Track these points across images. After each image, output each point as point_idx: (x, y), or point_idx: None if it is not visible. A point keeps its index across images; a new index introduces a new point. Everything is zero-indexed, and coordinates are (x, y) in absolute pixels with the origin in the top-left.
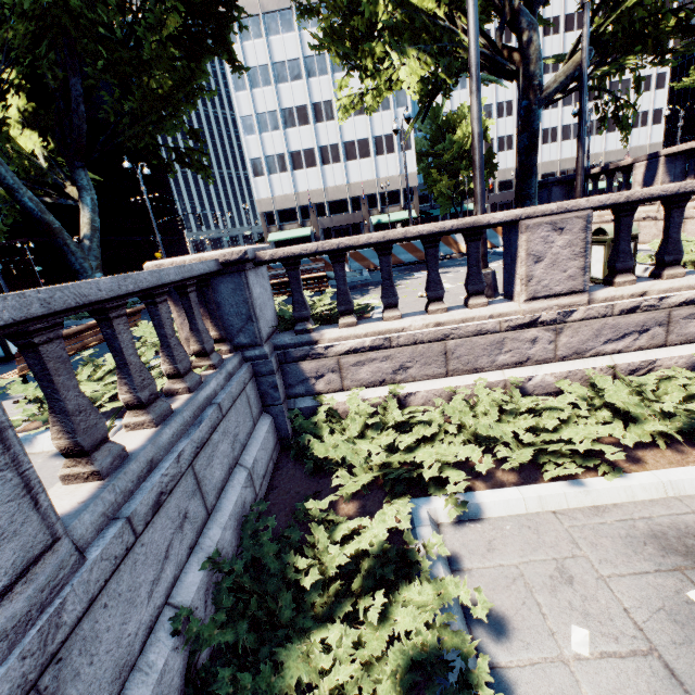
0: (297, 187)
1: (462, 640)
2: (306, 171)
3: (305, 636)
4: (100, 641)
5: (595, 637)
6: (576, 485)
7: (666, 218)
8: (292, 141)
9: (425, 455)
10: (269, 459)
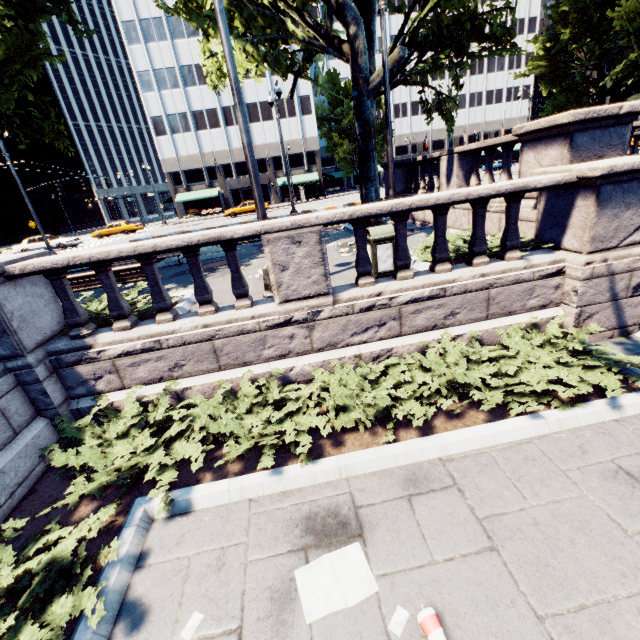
0: (202, 147)
1: None
2: (210, 131)
3: None
4: None
5: (205, 621)
6: (275, 474)
7: (395, 229)
8: (194, 100)
9: (157, 456)
10: (37, 463)
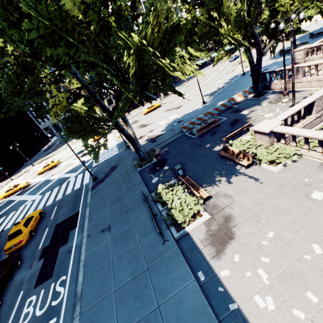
0: None
1: None
2: None
3: None
4: None
5: None
6: None
7: None
8: None
9: None
10: None
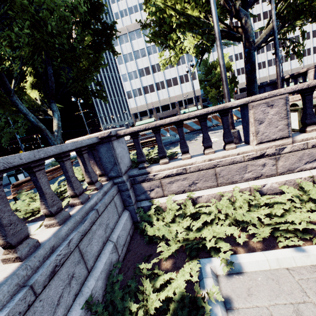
0: (146, 101)
1: None
2: (150, 94)
3: None
4: None
5: None
6: (299, 251)
7: None
8: (143, 82)
9: (207, 233)
10: (127, 235)
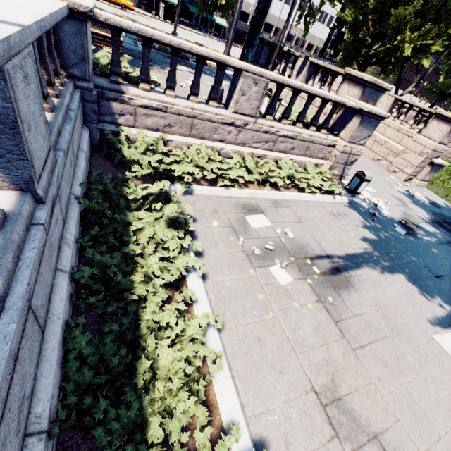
0: None
1: (185, 216)
2: None
3: (131, 212)
4: (64, 191)
5: (219, 223)
6: (227, 189)
7: (291, 97)
8: None
9: (176, 167)
10: (89, 153)
